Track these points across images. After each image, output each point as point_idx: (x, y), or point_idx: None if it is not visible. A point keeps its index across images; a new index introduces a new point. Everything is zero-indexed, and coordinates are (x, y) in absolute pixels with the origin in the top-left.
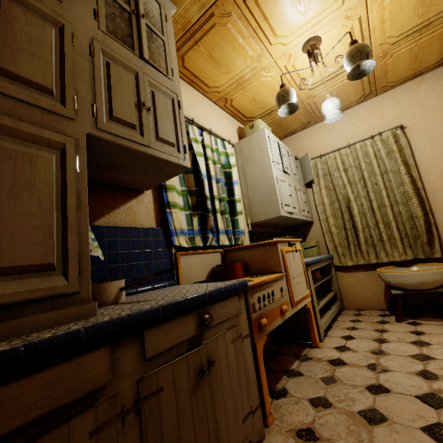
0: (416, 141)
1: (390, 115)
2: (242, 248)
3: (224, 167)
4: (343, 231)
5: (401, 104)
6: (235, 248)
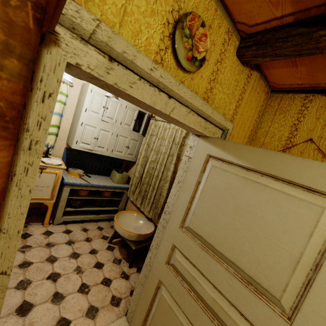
0: None
1: None
2: None
3: None
4: (139, 178)
5: None
6: None
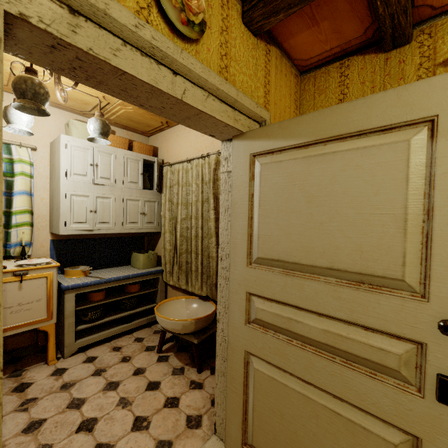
0: None
1: None
2: None
3: (5, 175)
4: (173, 250)
5: None
6: None
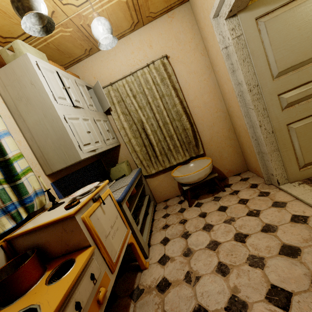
0: (177, 69)
1: (157, 45)
2: (30, 232)
3: None
4: (144, 148)
5: (163, 35)
6: (21, 234)
